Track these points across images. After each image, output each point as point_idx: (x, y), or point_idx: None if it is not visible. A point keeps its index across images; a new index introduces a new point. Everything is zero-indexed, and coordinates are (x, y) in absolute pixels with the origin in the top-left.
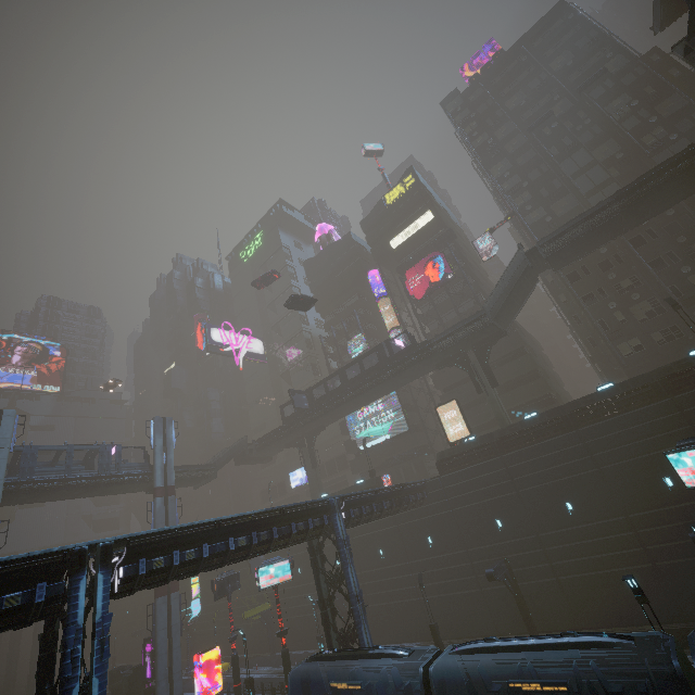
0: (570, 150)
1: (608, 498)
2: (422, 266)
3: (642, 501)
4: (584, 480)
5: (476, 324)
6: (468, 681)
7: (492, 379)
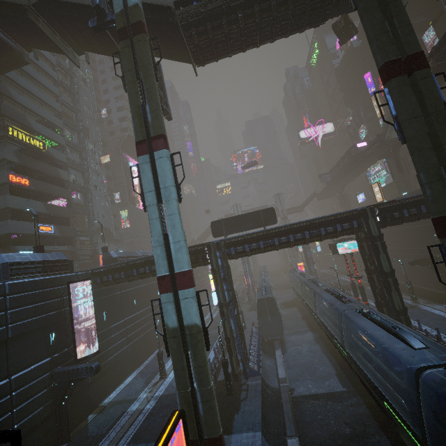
0: None
1: (417, 239)
2: None
3: (427, 243)
4: (409, 230)
5: (377, 144)
6: (298, 278)
7: (399, 168)
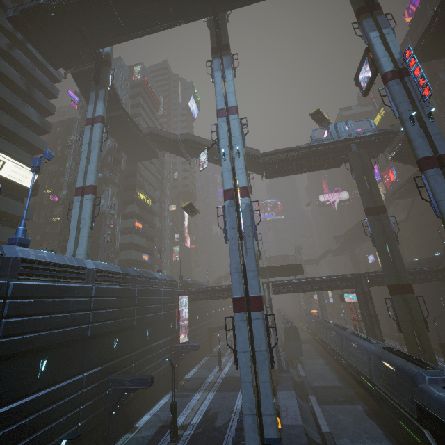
0: (444, 104)
1: None
2: (387, 171)
3: None
4: None
5: None
6: (314, 319)
7: None
